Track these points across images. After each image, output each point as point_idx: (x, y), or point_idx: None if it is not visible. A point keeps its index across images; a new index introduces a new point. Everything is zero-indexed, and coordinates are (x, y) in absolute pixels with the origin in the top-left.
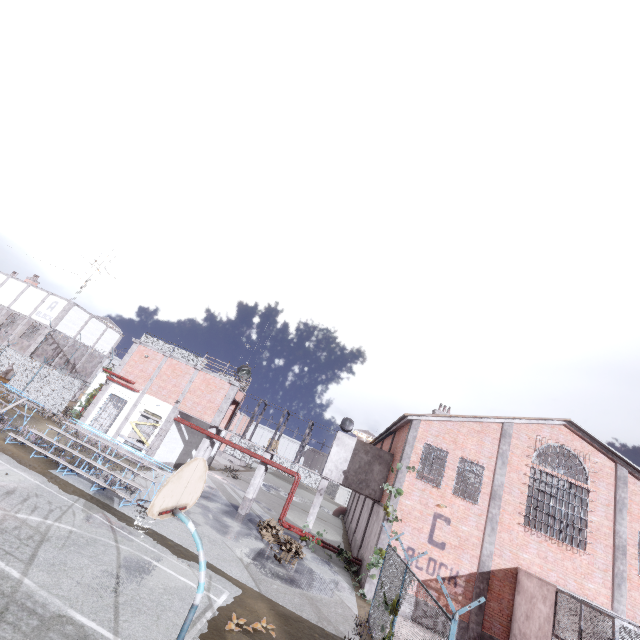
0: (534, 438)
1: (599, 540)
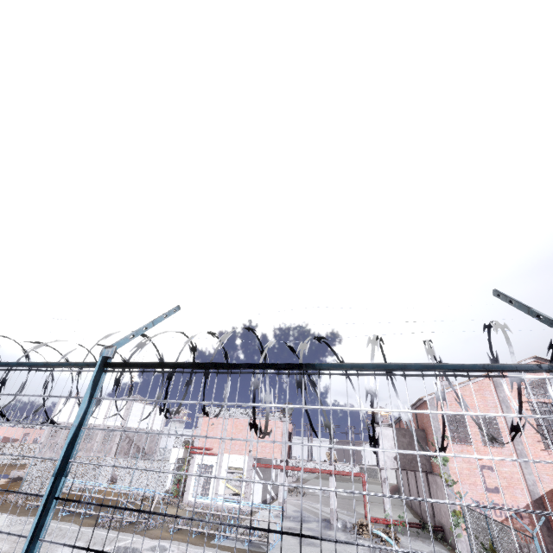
0: None
1: None
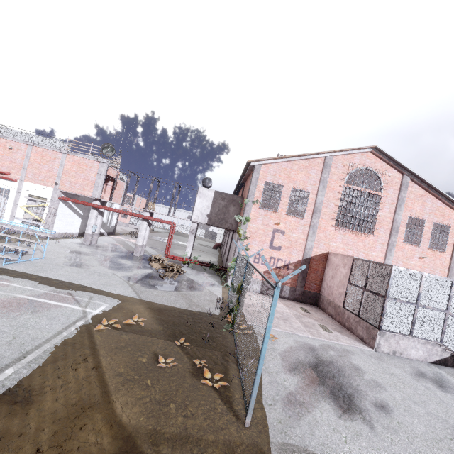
0: (348, 165)
1: (383, 226)
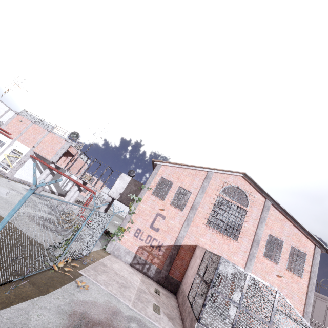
0: (223, 181)
1: (246, 236)
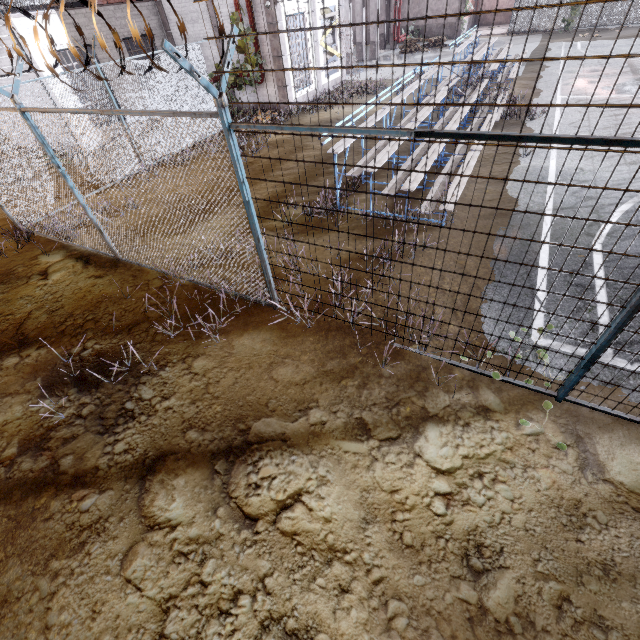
0: None
1: None
